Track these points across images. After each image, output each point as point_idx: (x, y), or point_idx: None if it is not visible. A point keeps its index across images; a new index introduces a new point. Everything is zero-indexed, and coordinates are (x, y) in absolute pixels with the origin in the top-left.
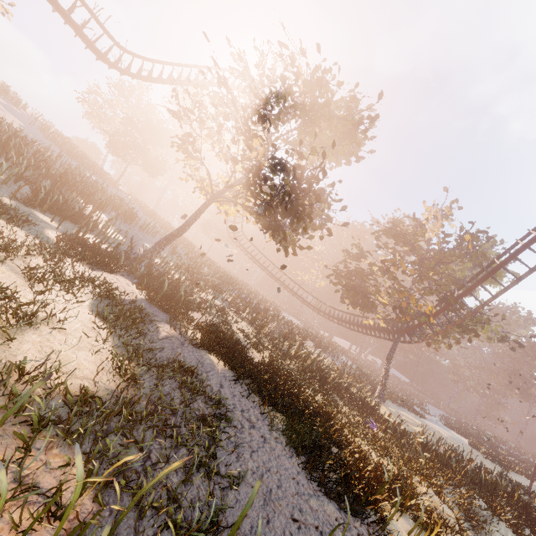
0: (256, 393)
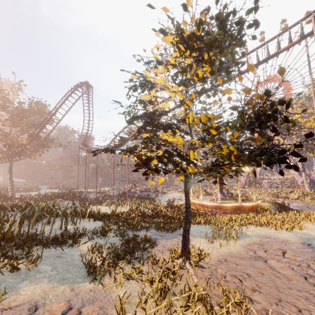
0: None
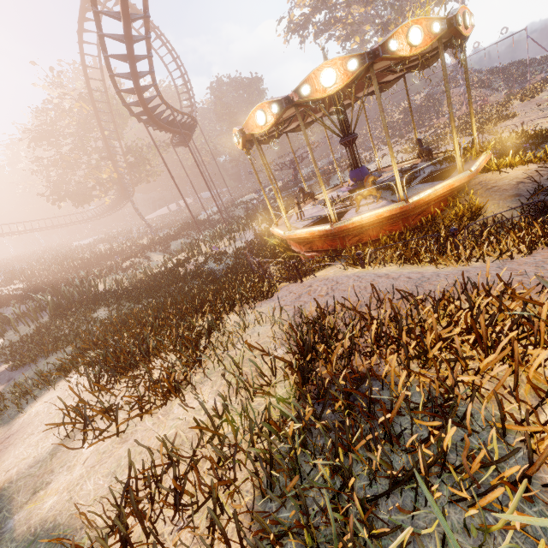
0: (16, 302)
